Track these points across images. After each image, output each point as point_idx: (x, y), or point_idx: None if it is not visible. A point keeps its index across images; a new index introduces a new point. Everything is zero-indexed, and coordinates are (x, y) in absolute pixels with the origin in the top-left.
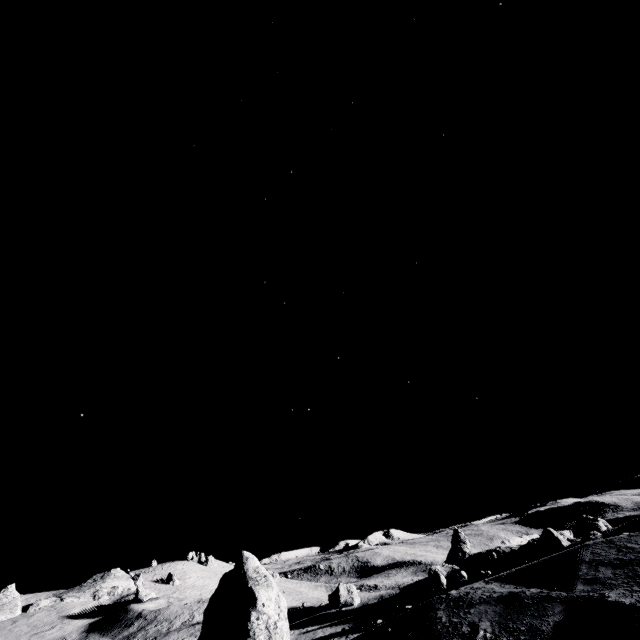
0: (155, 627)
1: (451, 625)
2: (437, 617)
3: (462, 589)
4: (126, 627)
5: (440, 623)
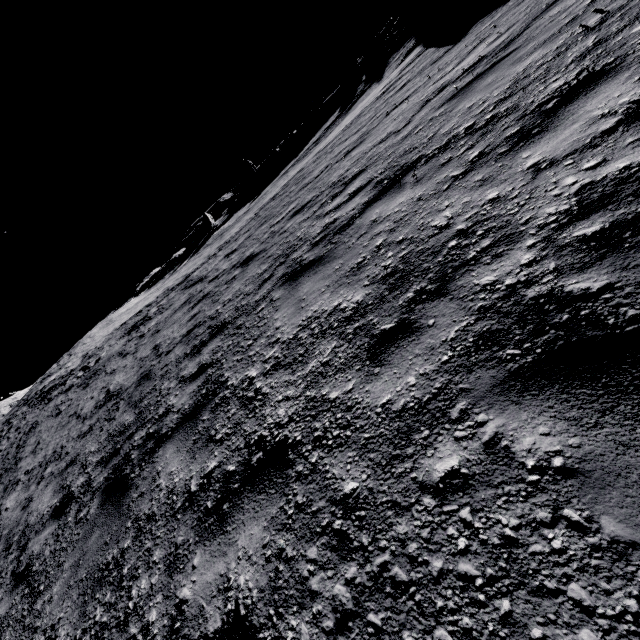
0: None
1: None
2: None
3: None
4: None
5: None
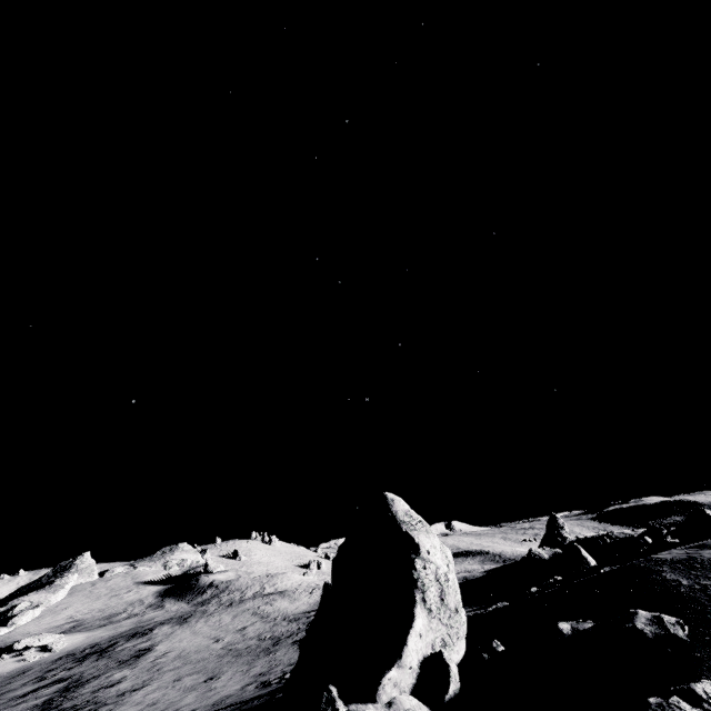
0: (228, 595)
1: (706, 588)
2: (668, 580)
3: (685, 551)
4: (199, 594)
5: (682, 586)
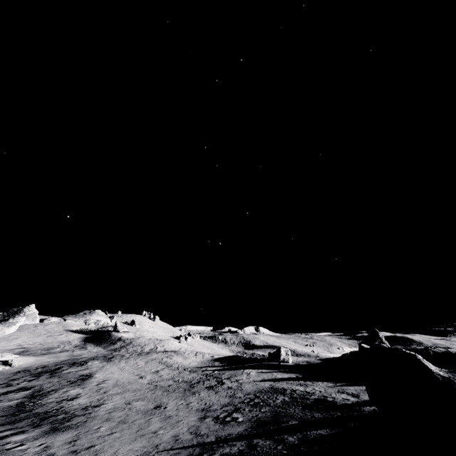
0: (132, 348)
1: None
2: None
3: None
4: (112, 344)
5: None
